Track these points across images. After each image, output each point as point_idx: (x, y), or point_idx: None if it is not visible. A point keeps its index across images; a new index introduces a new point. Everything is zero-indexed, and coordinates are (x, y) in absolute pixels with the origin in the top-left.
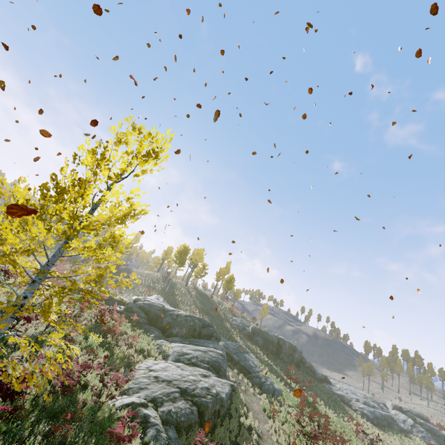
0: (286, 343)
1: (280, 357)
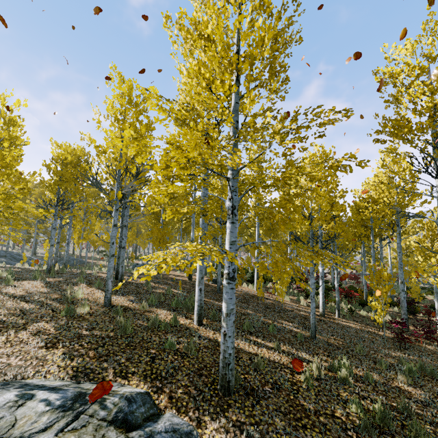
0: None
1: None
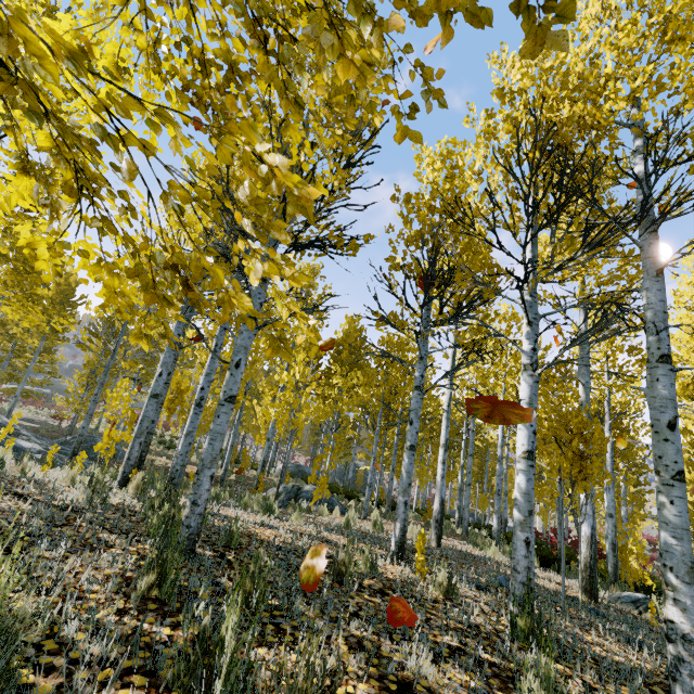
0: None
1: None
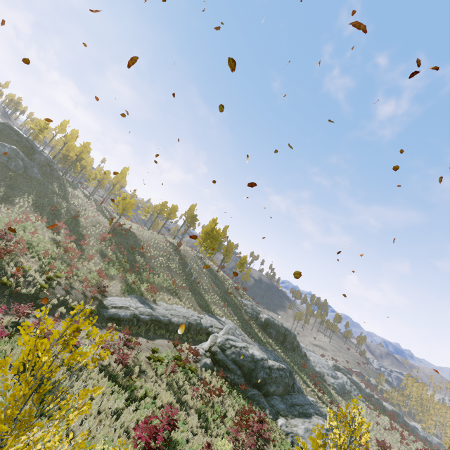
0: (292, 335)
1: (285, 345)
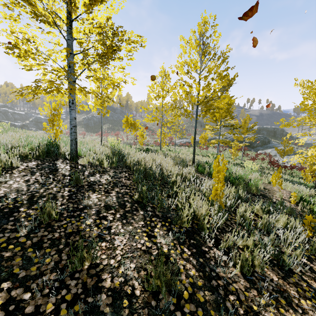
0: (279, 129)
1: (276, 136)
